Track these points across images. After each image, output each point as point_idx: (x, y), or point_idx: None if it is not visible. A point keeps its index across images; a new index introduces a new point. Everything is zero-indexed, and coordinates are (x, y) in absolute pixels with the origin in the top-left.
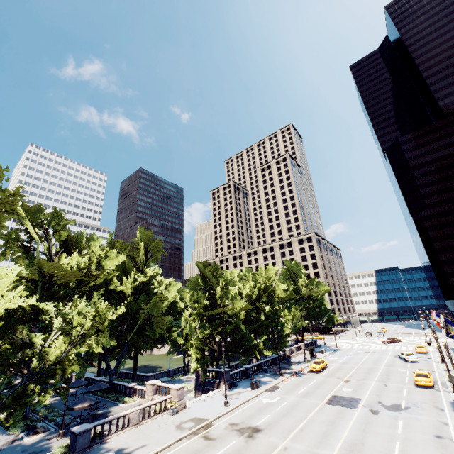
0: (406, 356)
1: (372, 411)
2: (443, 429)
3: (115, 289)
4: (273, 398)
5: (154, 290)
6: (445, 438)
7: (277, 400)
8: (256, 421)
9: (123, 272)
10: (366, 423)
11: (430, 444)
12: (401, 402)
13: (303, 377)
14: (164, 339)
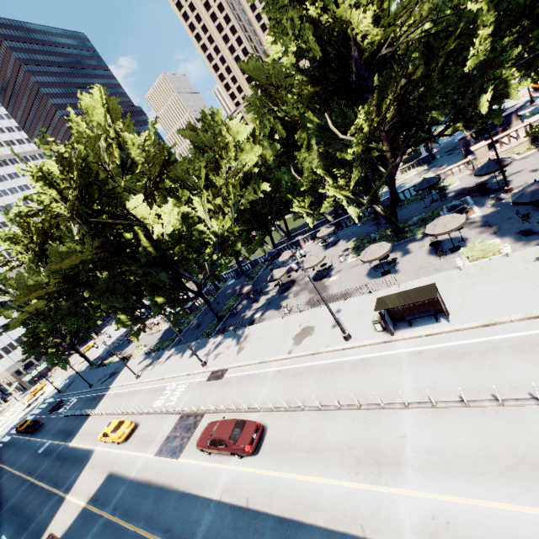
0: None
1: None
2: None
3: None
4: None
5: None
6: None
7: None
8: None
9: None
10: None
11: None
12: None
13: None
14: None
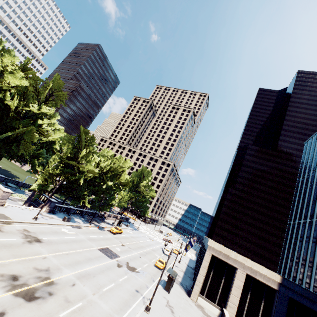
0: (165, 250)
1: (118, 265)
2: (144, 289)
3: (4, 100)
4: (70, 231)
5: (43, 125)
6: (140, 293)
7: (72, 233)
8: (44, 236)
9: (23, 95)
10: (108, 268)
11: (129, 292)
12: (138, 268)
13: (102, 231)
14: (27, 160)
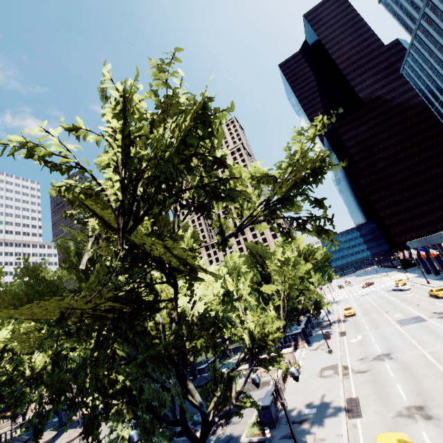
0: (402, 287)
1: (441, 318)
2: None
3: None
4: (355, 337)
5: None
6: None
7: (361, 337)
8: (375, 351)
9: None
10: None
11: None
12: None
13: (350, 321)
14: None
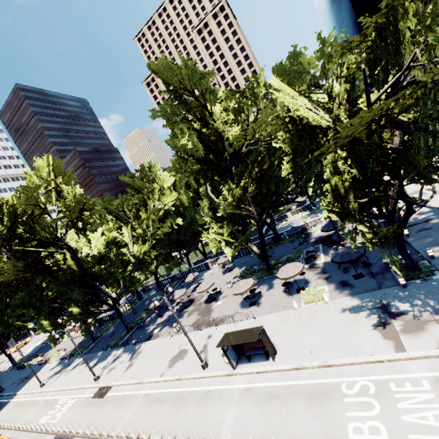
0: None
1: None
2: None
3: None
4: None
5: None
6: None
7: None
8: None
9: None
10: None
11: None
12: None
13: None
14: None
